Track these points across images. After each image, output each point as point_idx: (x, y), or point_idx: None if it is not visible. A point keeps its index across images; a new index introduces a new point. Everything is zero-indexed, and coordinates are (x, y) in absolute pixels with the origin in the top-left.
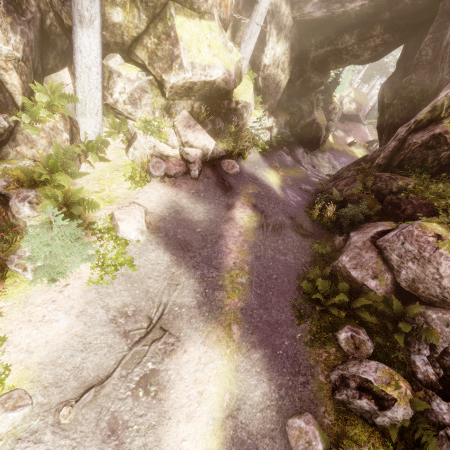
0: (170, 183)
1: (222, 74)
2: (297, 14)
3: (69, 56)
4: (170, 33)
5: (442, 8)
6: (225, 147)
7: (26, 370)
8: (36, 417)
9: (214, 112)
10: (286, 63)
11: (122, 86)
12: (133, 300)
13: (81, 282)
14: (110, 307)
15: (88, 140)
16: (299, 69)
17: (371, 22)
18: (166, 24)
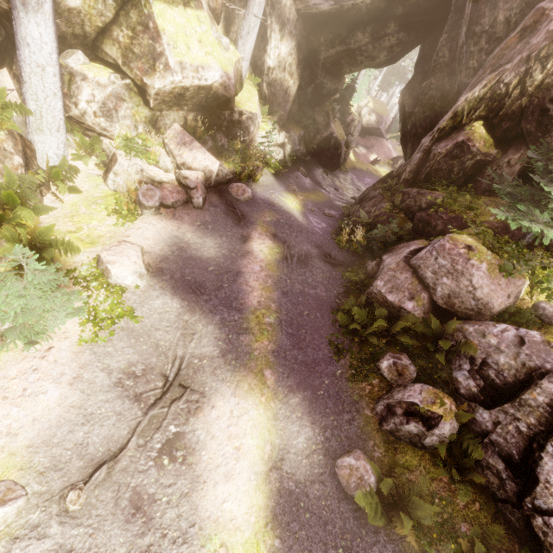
0: (168, 215)
1: (220, 78)
2: (301, 6)
3: (8, 52)
4: (148, 24)
5: (455, 5)
6: (231, 168)
7: (11, 458)
8: (35, 509)
9: (214, 125)
10: (294, 66)
11: (90, 93)
12: (140, 358)
13: (70, 342)
14: (113, 369)
15: (50, 166)
16: (310, 73)
17: (384, 18)
18: (141, 12)
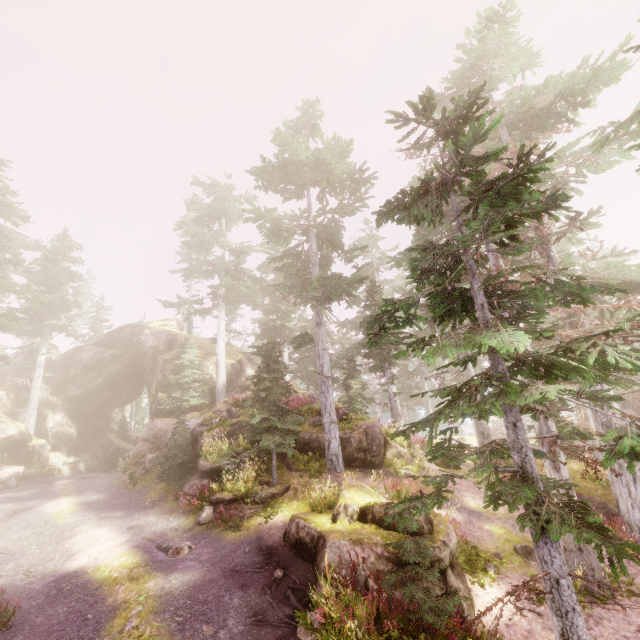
0: None
1: (17, 431)
2: (64, 397)
3: None
4: None
5: None
6: (34, 471)
7: None
8: None
9: (16, 458)
10: (70, 422)
11: None
12: None
13: None
14: None
15: None
16: (84, 422)
17: (115, 384)
18: None
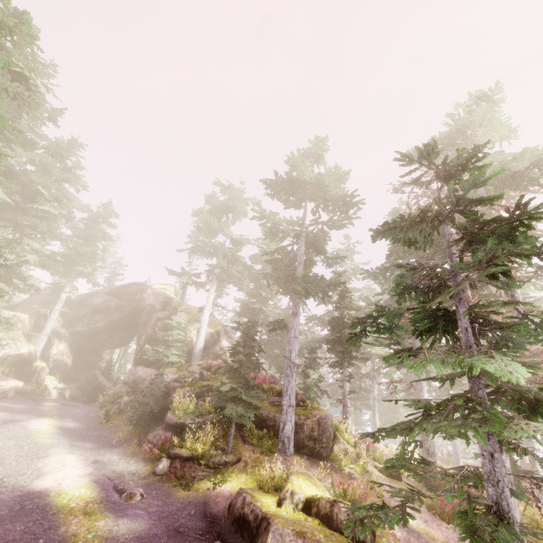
0: None
1: (28, 351)
2: (71, 331)
3: None
4: None
5: None
6: (30, 388)
7: None
8: None
9: (20, 373)
10: (69, 353)
11: None
12: None
13: None
14: None
15: None
16: (80, 356)
17: (113, 329)
18: None
